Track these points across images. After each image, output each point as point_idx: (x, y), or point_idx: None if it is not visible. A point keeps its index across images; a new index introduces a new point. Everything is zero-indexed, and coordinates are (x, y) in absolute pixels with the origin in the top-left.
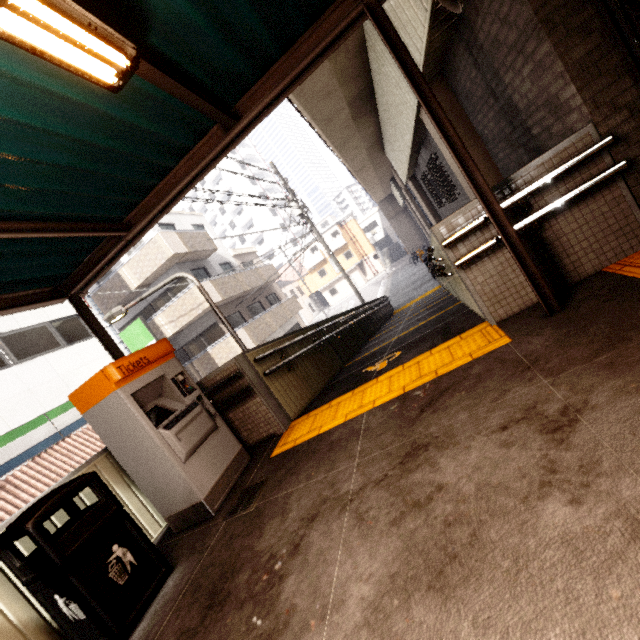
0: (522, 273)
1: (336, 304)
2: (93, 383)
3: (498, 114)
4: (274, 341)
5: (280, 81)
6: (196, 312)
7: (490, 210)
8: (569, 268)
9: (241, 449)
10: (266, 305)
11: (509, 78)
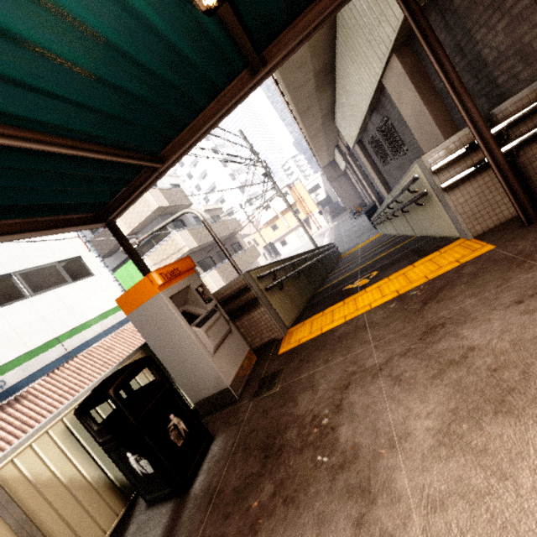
0: (505, 190)
1: (286, 253)
2: (139, 287)
3: (463, 70)
4: (267, 265)
5: (303, 30)
6: (176, 256)
7: (480, 136)
8: None
9: (250, 350)
10: (231, 252)
11: (481, 35)
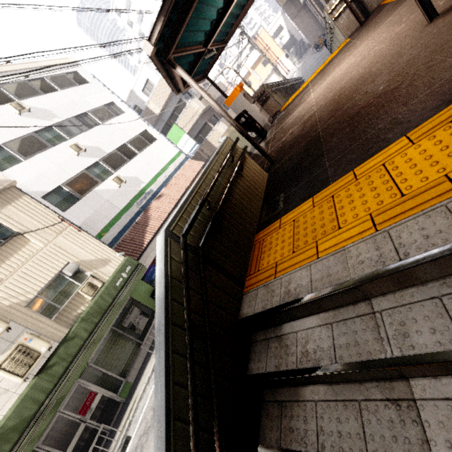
0: (352, 15)
1: None
2: (232, 94)
3: None
4: (267, 84)
5: None
6: (195, 118)
7: None
8: (369, 8)
9: (269, 116)
10: (225, 110)
11: None
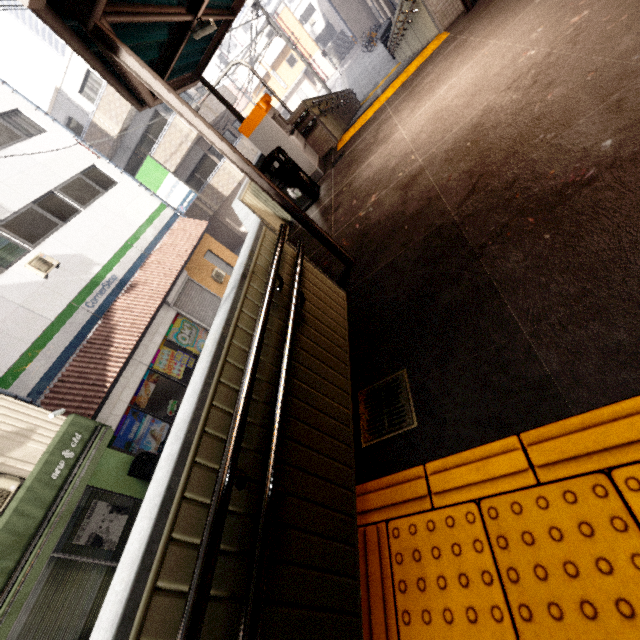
0: None
1: None
2: (252, 115)
3: None
4: (310, 99)
5: None
6: (186, 146)
7: None
8: None
9: (319, 157)
10: (235, 133)
11: None
